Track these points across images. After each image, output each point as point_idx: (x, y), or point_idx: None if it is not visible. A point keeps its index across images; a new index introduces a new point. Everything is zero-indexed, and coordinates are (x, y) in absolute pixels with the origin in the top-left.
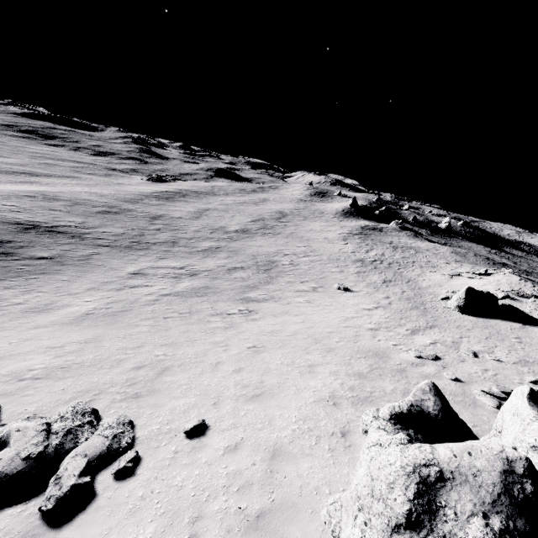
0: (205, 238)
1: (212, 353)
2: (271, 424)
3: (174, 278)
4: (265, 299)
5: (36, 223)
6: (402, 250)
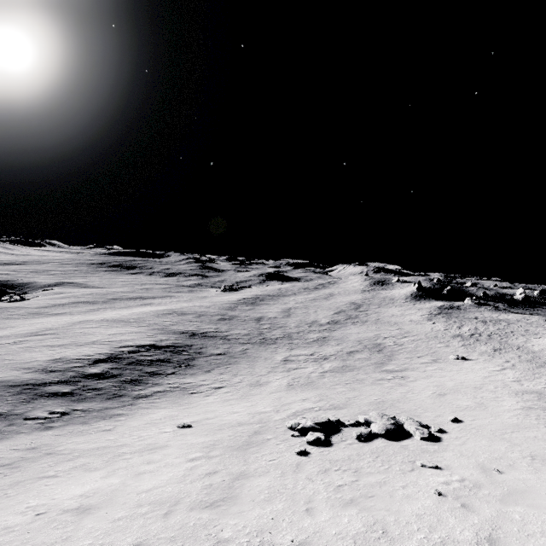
0: (308, 331)
1: (410, 397)
2: (499, 417)
3: (315, 362)
4: (402, 370)
5: (192, 331)
6: (492, 323)
